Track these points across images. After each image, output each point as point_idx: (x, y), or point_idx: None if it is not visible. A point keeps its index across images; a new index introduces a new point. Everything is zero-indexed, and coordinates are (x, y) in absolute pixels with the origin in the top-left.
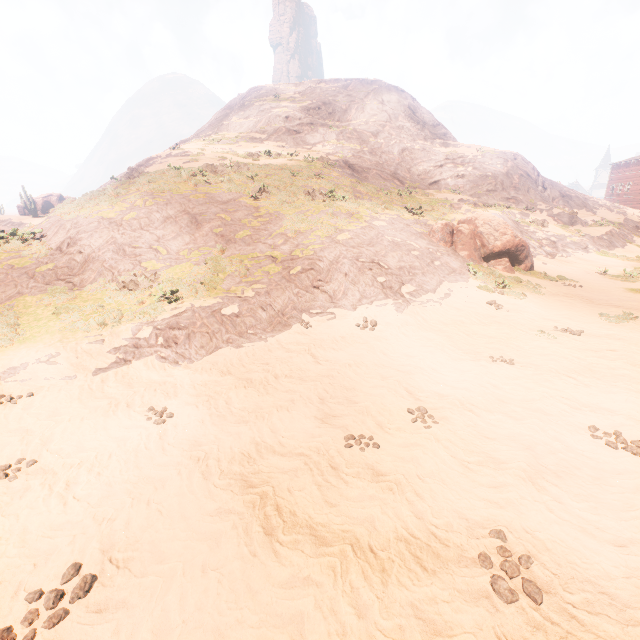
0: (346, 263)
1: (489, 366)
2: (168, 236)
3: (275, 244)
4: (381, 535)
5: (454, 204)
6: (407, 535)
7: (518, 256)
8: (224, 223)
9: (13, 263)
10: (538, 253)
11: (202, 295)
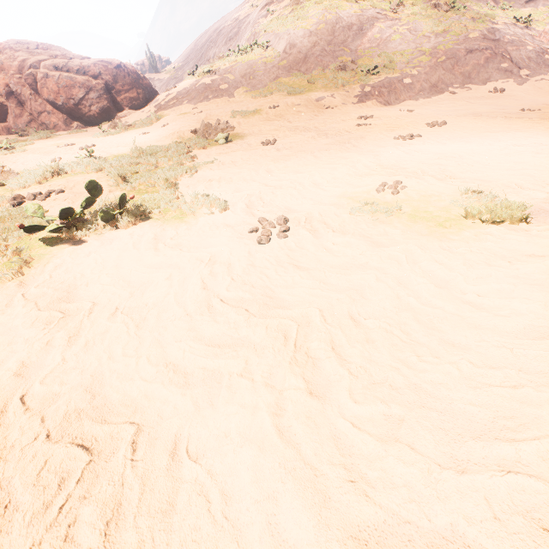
0: (478, 53)
1: None
2: (347, 41)
3: (421, 43)
4: None
5: None
6: None
7: None
8: (380, 30)
9: (264, 61)
10: None
11: (389, 72)
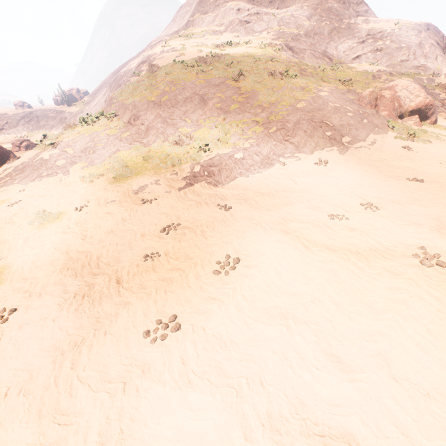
0: (305, 123)
1: (407, 183)
2: (189, 111)
3: (256, 113)
4: (361, 248)
5: (375, 75)
6: (374, 248)
7: (426, 113)
8: (221, 100)
9: (108, 132)
10: (440, 111)
11: (221, 147)
